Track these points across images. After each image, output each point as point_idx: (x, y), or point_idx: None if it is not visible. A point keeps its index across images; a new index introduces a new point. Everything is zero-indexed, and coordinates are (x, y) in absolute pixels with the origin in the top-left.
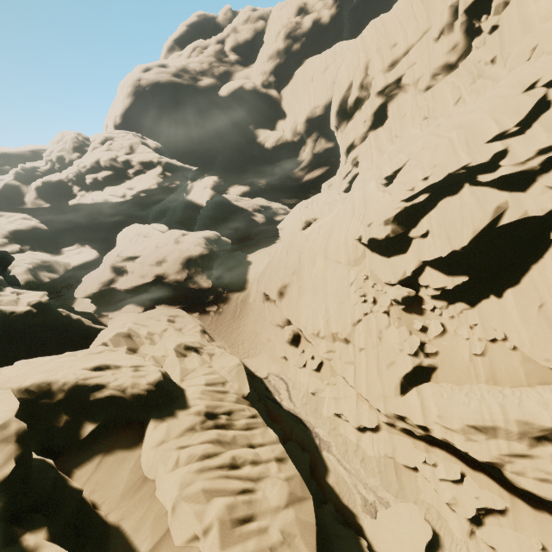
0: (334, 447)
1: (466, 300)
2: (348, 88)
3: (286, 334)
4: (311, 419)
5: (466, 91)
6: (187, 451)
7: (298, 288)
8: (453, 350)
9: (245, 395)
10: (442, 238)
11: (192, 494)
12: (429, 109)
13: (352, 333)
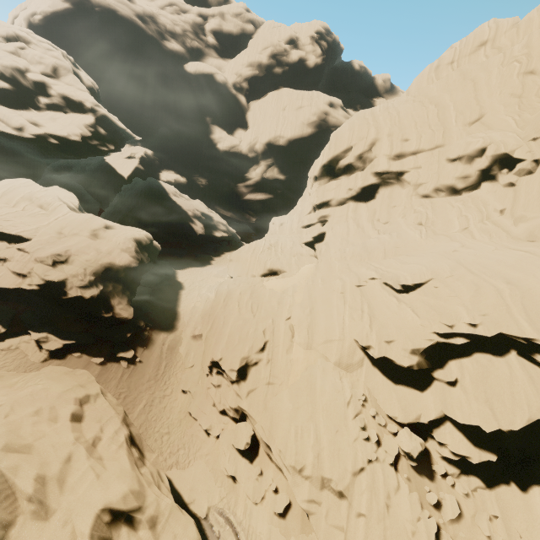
0: None
1: (482, 476)
2: (345, 150)
3: (243, 441)
4: None
5: (475, 226)
6: None
7: (269, 375)
8: None
9: None
10: (482, 403)
11: None
12: (428, 219)
13: (351, 486)
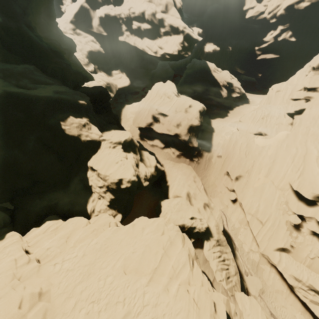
0: (239, 250)
1: None
2: None
3: (232, 197)
4: (233, 237)
5: None
6: (215, 254)
7: (246, 181)
8: (301, 250)
9: (222, 230)
10: None
11: (219, 269)
12: None
13: (265, 221)
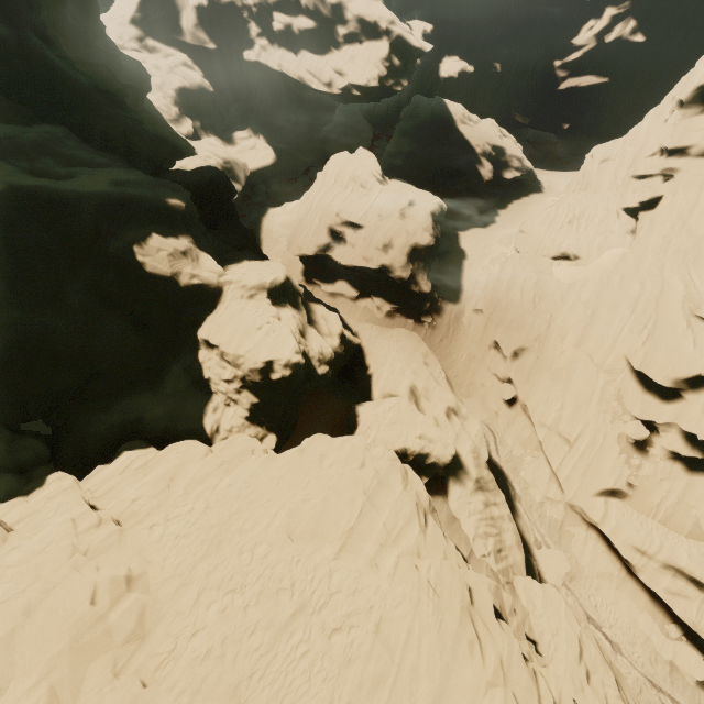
0: (523, 501)
1: (686, 464)
2: None
3: (507, 395)
4: (511, 475)
5: None
6: (473, 507)
7: (536, 359)
8: (650, 491)
9: (486, 460)
10: None
11: (480, 534)
12: None
13: (576, 438)
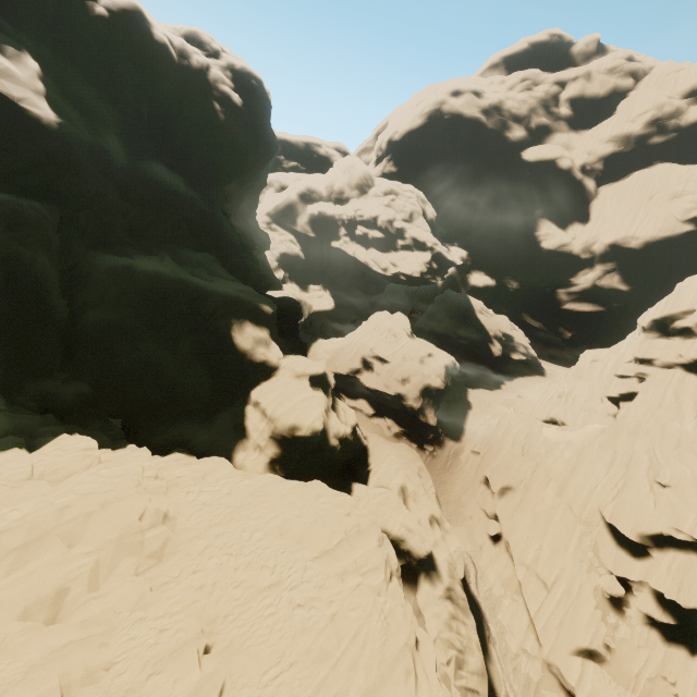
0: (498, 645)
1: (663, 633)
2: (685, 311)
3: (492, 529)
4: (488, 614)
5: None
6: (440, 609)
7: (521, 499)
8: (627, 658)
9: (461, 578)
10: (675, 582)
11: (443, 638)
12: None
13: (553, 582)
